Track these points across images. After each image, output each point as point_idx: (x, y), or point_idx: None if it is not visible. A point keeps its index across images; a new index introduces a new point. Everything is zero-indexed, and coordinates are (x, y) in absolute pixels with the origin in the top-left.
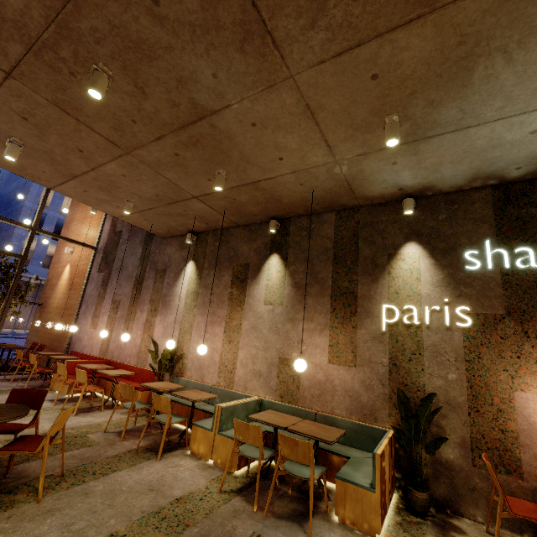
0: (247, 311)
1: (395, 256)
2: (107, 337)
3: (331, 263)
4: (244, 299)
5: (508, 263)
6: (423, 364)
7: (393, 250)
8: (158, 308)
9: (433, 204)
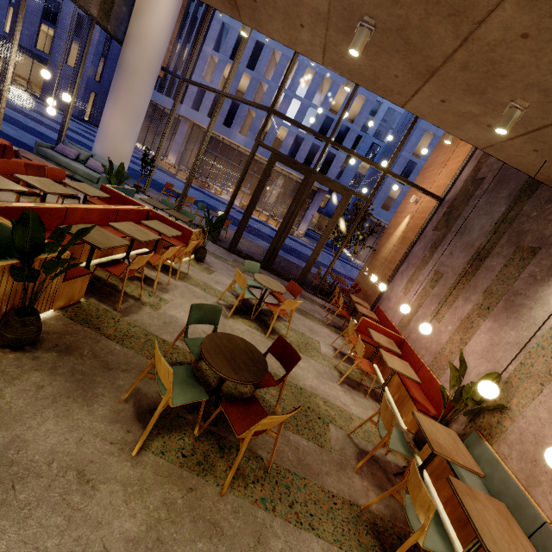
0: None
1: None
2: (412, 311)
3: None
4: None
5: None
6: None
7: None
8: (493, 307)
9: None
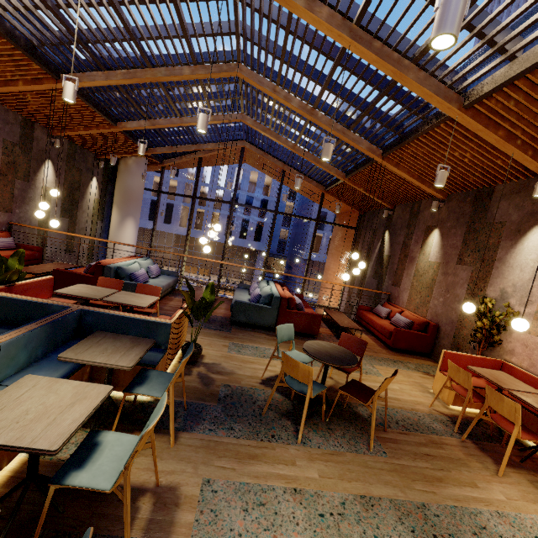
0: None
1: None
2: None
3: None
4: None
5: None
6: None
7: None
8: None
9: None
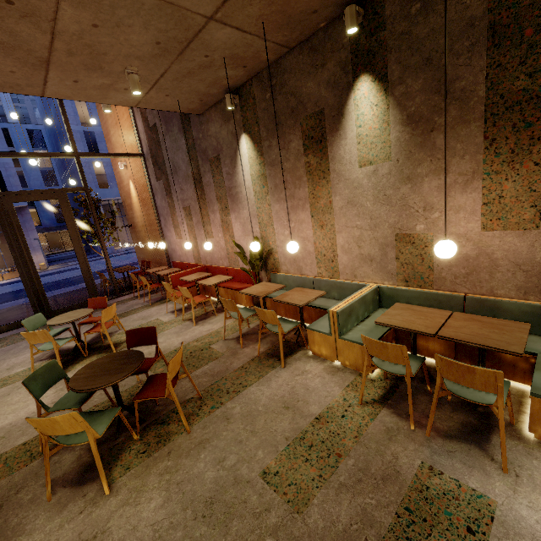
0: (335, 183)
1: None
2: (194, 245)
3: (484, 49)
4: (328, 166)
5: None
6: None
7: None
8: (227, 205)
9: None
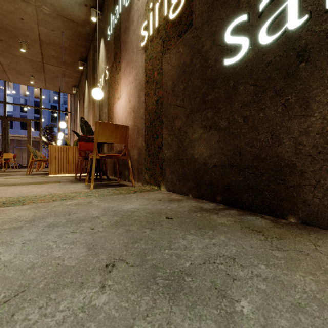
0: (84, 116)
1: (99, 53)
2: None
3: (92, 73)
4: (84, 110)
5: (114, 24)
6: (102, 109)
7: (99, 49)
8: (76, 129)
9: (104, 5)
